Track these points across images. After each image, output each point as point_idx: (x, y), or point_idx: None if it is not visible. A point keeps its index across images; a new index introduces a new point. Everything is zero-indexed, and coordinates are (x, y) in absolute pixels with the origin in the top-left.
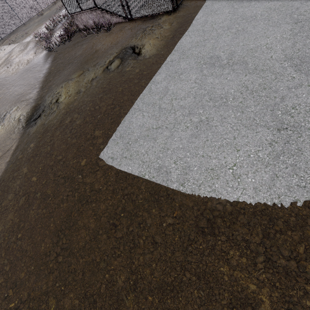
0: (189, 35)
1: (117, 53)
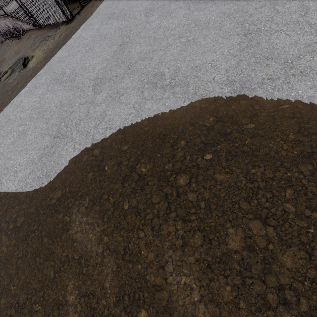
0: (63, 50)
1: (13, 64)
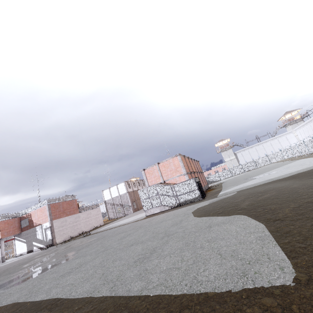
0: (75, 290)
1: None
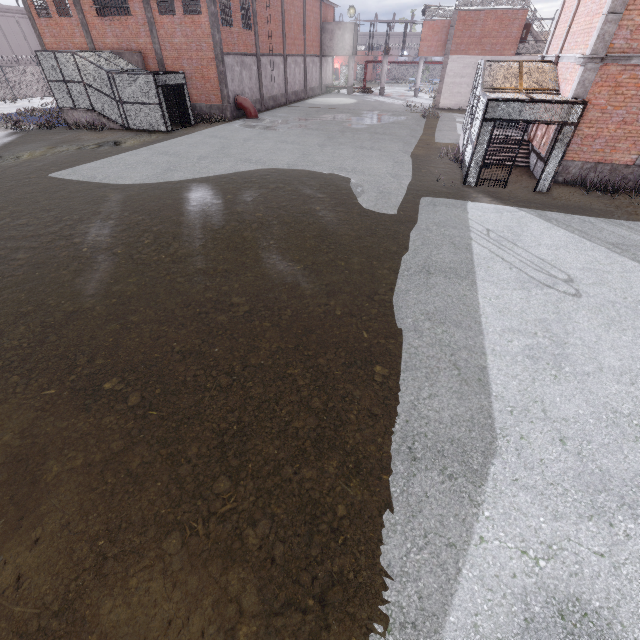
0: (164, 143)
1: (99, 142)
